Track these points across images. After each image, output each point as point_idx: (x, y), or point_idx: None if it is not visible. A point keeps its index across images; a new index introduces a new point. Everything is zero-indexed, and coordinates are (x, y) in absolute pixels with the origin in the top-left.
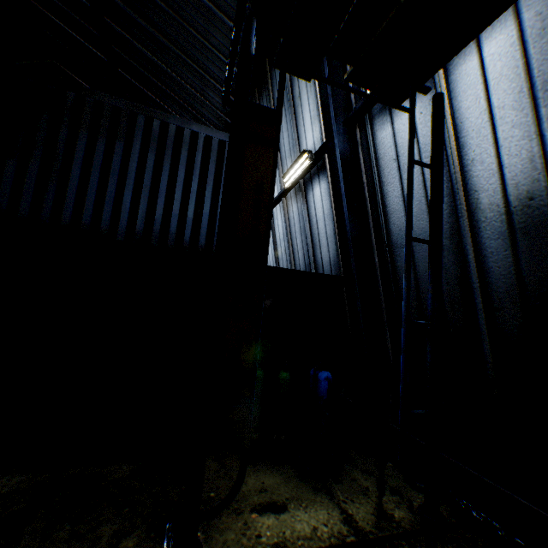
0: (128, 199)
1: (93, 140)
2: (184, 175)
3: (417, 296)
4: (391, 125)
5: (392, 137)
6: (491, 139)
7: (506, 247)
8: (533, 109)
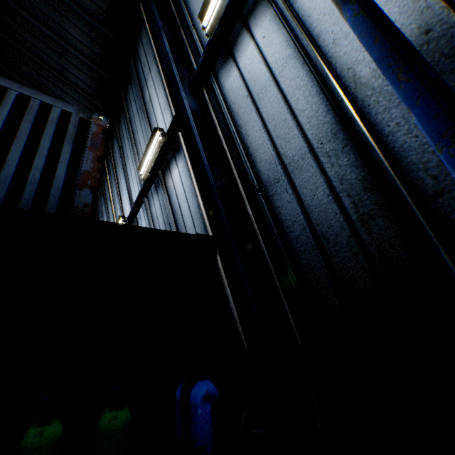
0: None
1: None
2: None
3: (311, 232)
4: (237, 67)
5: (240, 77)
6: None
7: None
8: None
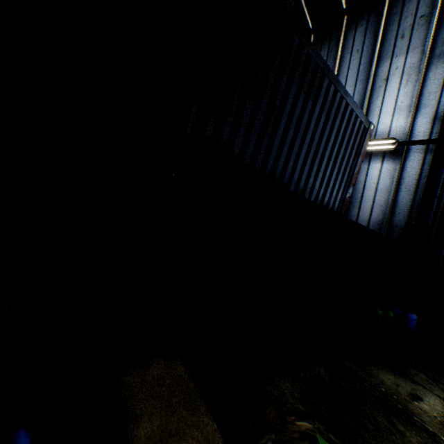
0: (302, 156)
1: (297, 95)
2: (332, 142)
3: None
4: None
5: None
6: None
7: None
8: None
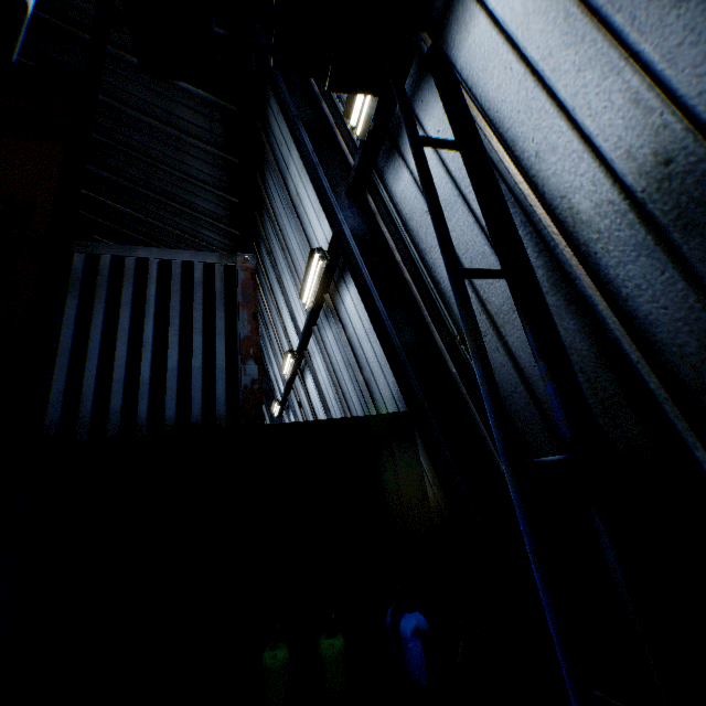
0: None
1: None
2: (130, 320)
3: (538, 411)
4: (407, 168)
5: (413, 183)
6: (552, 108)
7: (662, 266)
8: (600, 26)
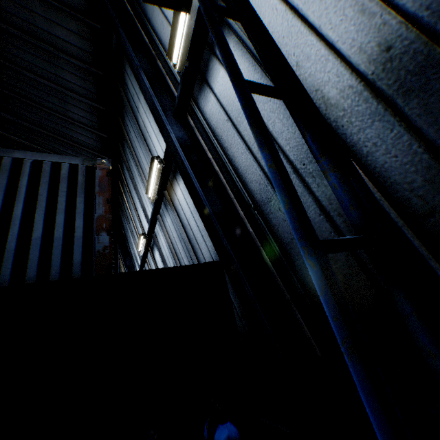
0: None
1: None
2: (2, 202)
3: None
4: (212, 93)
5: (217, 102)
6: (305, 29)
7: (391, 125)
8: None
